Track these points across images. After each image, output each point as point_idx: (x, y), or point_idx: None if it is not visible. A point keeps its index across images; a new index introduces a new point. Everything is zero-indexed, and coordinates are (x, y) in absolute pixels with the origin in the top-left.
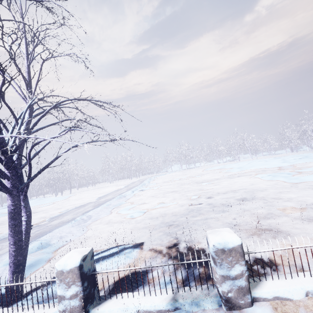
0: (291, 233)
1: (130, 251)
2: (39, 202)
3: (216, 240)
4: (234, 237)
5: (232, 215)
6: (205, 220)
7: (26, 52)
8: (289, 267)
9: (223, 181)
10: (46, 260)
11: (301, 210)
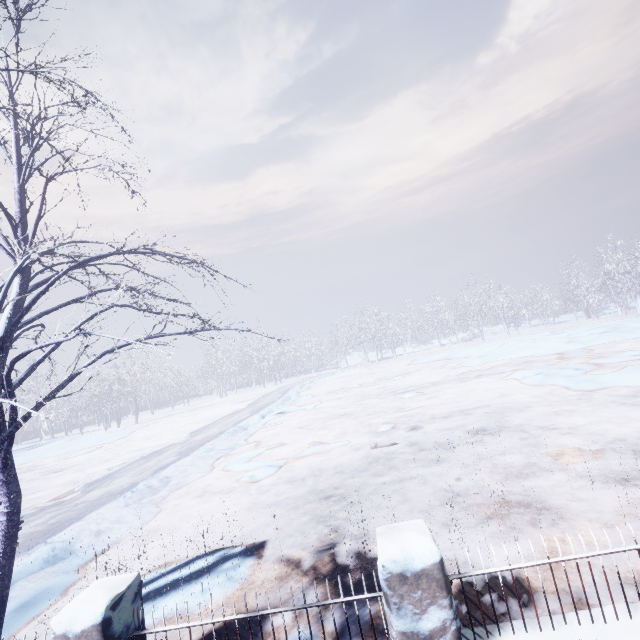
0: (568, 512)
1: (237, 564)
2: (70, 445)
3: (389, 553)
4: (426, 545)
5: (454, 470)
6: (399, 483)
7: (16, 161)
8: (547, 605)
9: (447, 388)
10: (59, 590)
11: (592, 456)
